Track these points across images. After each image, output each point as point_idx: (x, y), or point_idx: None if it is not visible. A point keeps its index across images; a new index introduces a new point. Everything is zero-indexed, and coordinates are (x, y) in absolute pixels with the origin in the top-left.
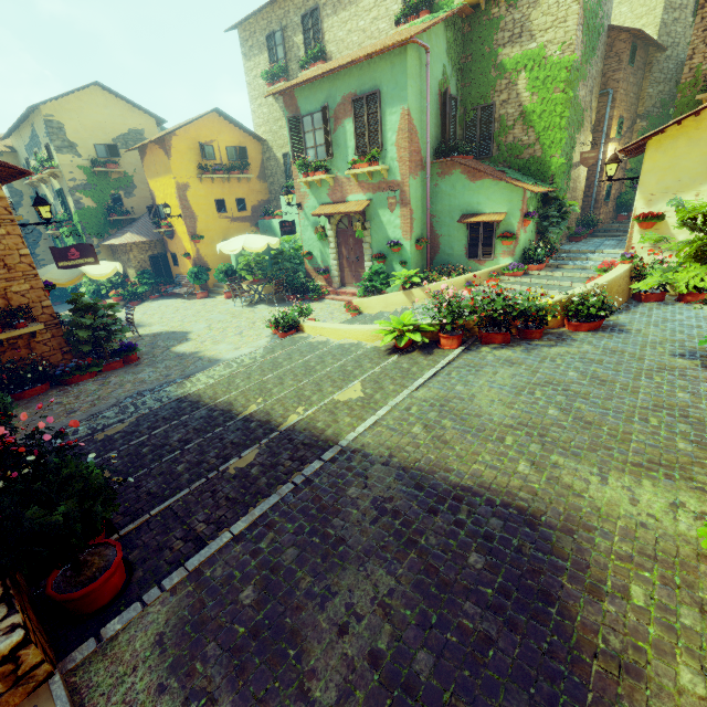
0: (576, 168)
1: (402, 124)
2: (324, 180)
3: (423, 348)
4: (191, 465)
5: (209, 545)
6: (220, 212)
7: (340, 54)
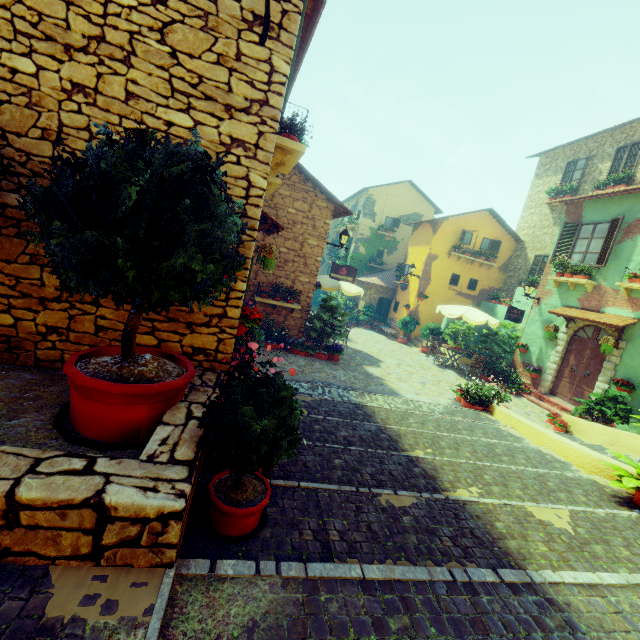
0: None
1: None
2: (580, 284)
3: None
4: (347, 466)
5: (336, 563)
6: (451, 284)
7: None
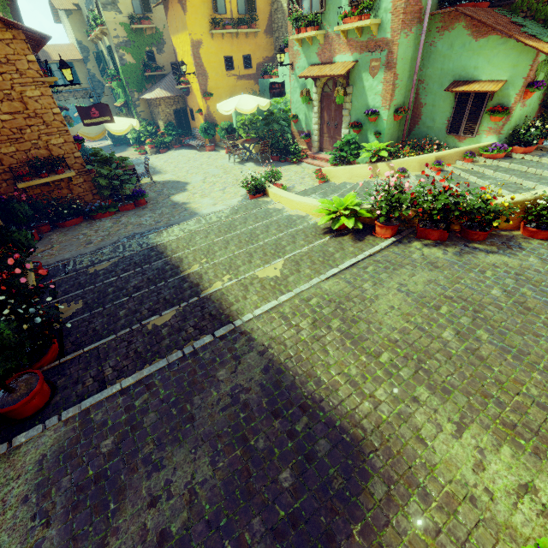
0: None
1: None
2: (315, 37)
3: (357, 233)
4: (129, 312)
5: (102, 391)
6: (228, 70)
7: None
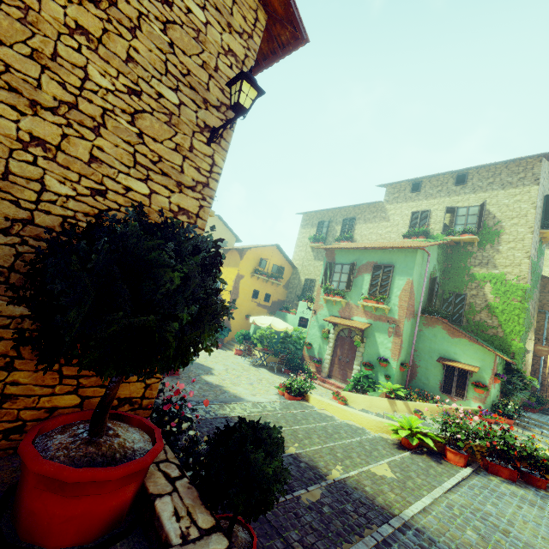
0: (526, 354)
1: (406, 287)
2: (338, 301)
3: (430, 455)
4: None
5: None
6: (253, 297)
7: (362, 241)
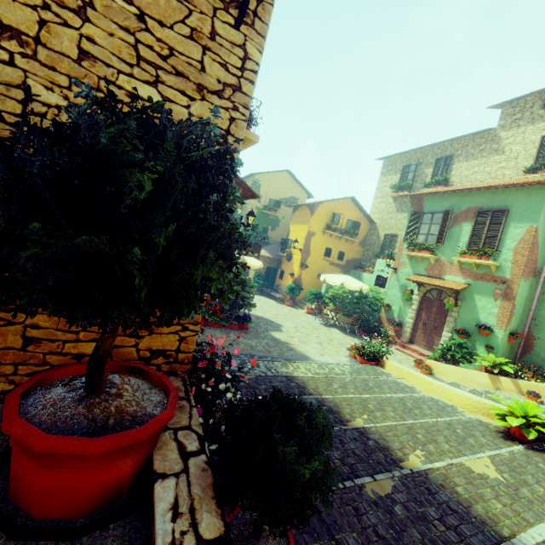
0: None
1: (526, 236)
2: (425, 258)
3: None
4: None
5: None
6: (325, 256)
7: (461, 184)
